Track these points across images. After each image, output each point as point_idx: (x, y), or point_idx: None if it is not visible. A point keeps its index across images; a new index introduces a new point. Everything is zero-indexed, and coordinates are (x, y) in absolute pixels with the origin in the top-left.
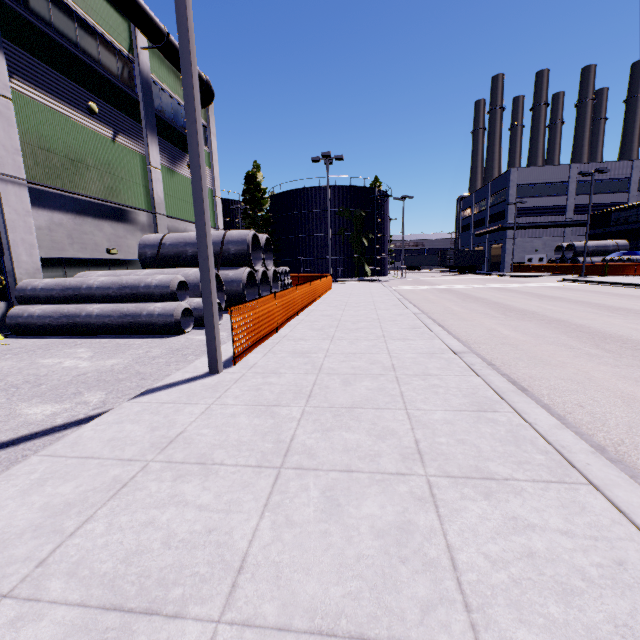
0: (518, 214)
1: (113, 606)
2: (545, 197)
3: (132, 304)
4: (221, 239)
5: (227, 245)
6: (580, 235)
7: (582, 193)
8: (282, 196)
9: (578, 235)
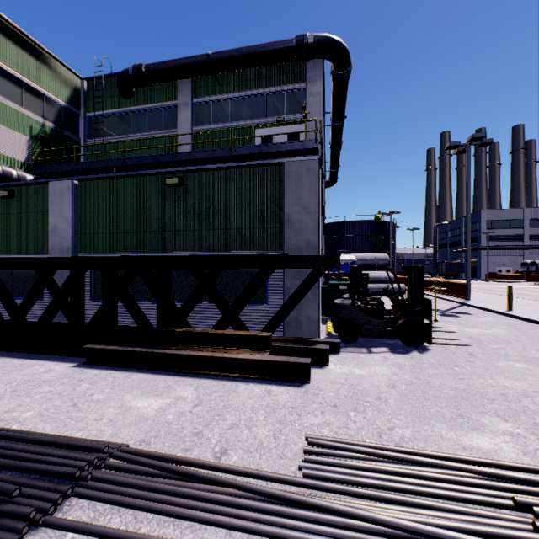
0: (488, 239)
1: (535, 310)
2: (507, 229)
3: (381, 284)
4: (374, 258)
5: (378, 261)
6: (536, 255)
7: (534, 227)
8: (328, 225)
9: (534, 255)
